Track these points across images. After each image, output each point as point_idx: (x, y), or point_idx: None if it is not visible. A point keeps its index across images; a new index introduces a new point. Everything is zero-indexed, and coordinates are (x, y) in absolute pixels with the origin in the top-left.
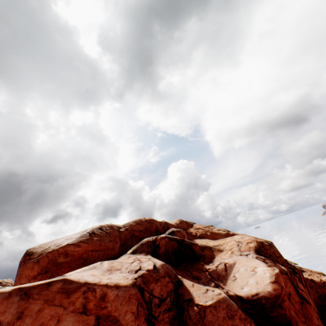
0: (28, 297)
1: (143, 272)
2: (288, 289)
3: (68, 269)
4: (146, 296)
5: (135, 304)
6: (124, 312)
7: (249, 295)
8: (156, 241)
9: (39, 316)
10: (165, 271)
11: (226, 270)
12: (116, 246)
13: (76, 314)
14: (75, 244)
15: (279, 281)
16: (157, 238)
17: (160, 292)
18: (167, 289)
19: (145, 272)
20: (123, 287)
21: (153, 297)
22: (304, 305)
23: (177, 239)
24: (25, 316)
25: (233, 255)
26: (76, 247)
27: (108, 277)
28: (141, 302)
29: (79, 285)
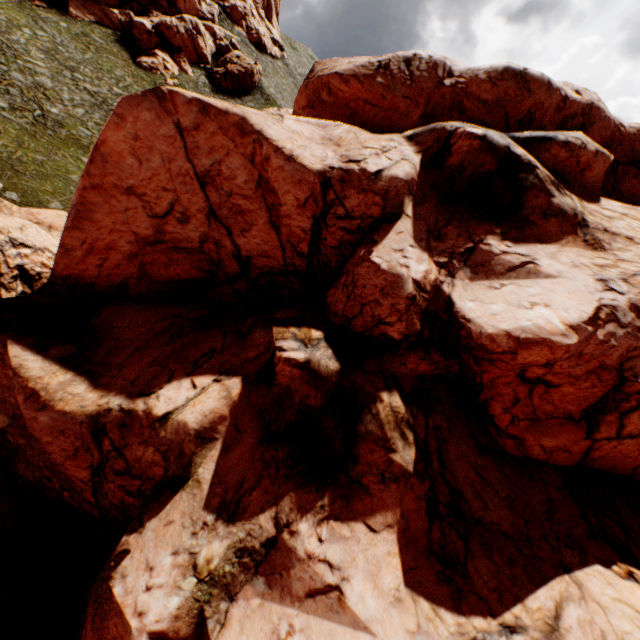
0: (206, 115)
1: (353, 169)
2: (556, 381)
3: (329, 116)
4: (329, 197)
5: (305, 194)
6: (285, 191)
7: (461, 313)
8: (452, 136)
9: (213, 139)
10: (386, 189)
11: (511, 271)
12: (413, 115)
13: (245, 160)
14: (342, 78)
15: (527, 348)
16: (457, 130)
17: (354, 207)
18: (366, 211)
19: (356, 170)
20: (297, 165)
21: (338, 204)
22: (568, 424)
23: (517, 159)
24: (201, 131)
25: (585, 270)
26: (342, 84)
27: (307, 145)
28: (317, 198)
29: (253, 131)
